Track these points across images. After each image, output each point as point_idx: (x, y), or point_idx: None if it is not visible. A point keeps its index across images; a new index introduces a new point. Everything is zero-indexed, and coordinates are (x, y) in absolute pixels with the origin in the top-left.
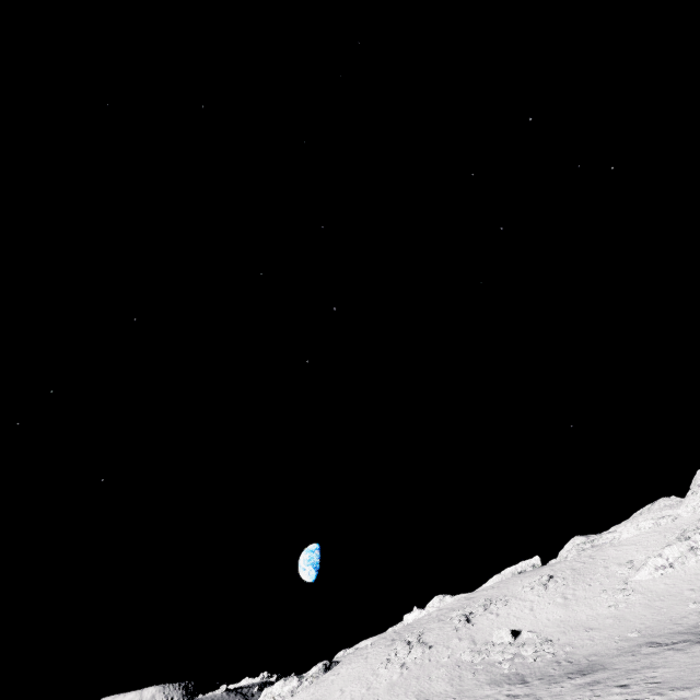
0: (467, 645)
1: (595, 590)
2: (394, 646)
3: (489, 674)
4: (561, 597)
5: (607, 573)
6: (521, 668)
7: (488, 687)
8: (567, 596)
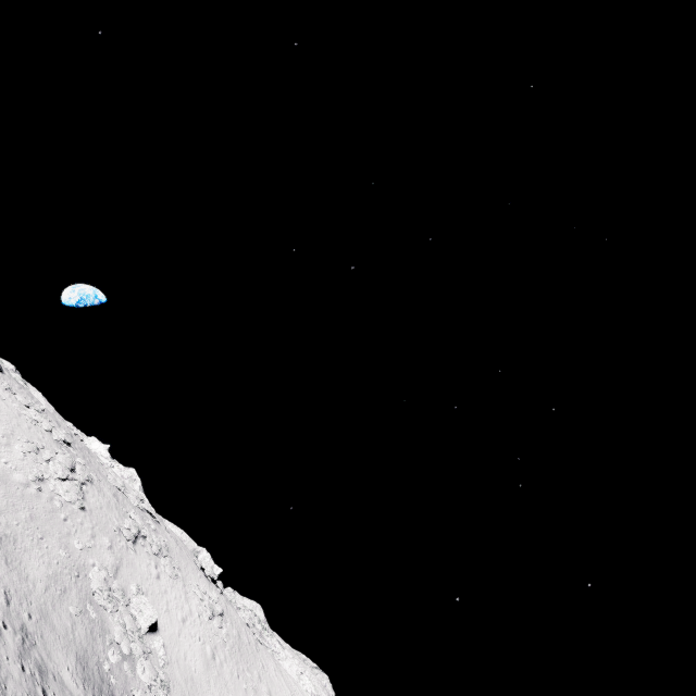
0: (109, 564)
1: (239, 689)
2: (59, 450)
3: (90, 639)
4: (212, 650)
5: (258, 688)
6: (121, 689)
7: (74, 663)
8: (216, 656)
